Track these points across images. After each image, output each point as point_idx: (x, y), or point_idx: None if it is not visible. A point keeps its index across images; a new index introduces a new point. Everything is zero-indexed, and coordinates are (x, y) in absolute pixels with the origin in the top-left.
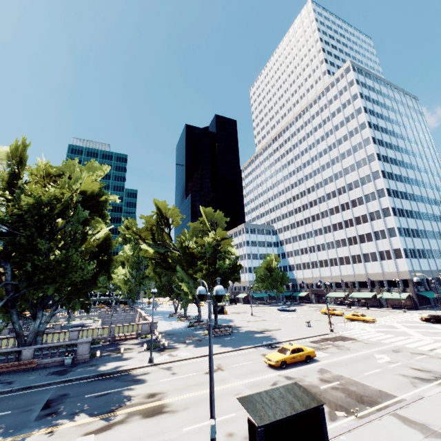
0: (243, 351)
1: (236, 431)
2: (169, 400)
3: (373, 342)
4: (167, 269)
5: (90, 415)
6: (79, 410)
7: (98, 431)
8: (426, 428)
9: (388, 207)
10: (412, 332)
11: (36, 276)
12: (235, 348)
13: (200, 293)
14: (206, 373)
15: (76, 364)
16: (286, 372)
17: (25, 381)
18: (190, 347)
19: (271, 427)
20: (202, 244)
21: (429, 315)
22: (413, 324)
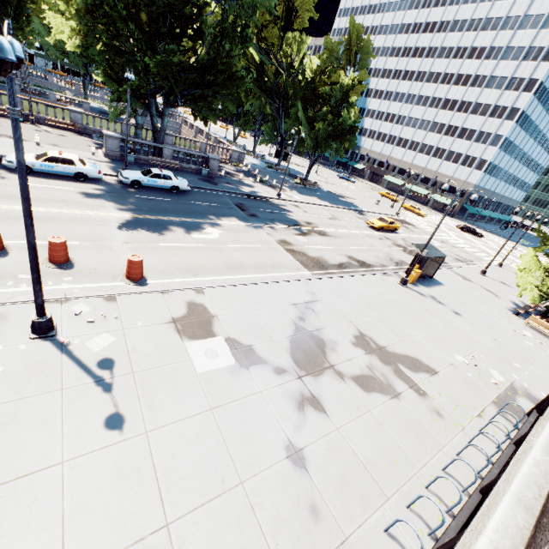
0: (341, 210)
1: (378, 255)
2: (323, 229)
3: (427, 232)
4: (263, 90)
5: (282, 224)
6: (270, 219)
7: (301, 235)
8: (464, 277)
9: (520, 108)
10: (450, 233)
11: (207, 77)
12: (333, 205)
13: (446, 189)
14: (329, 218)
15: (211, 177)
16: (383, 234)
17: (189, 181)
18: (295, 192)
19: (429, 259)
20: (333, 83)
21: (465, 226)
22: (450, 228)
